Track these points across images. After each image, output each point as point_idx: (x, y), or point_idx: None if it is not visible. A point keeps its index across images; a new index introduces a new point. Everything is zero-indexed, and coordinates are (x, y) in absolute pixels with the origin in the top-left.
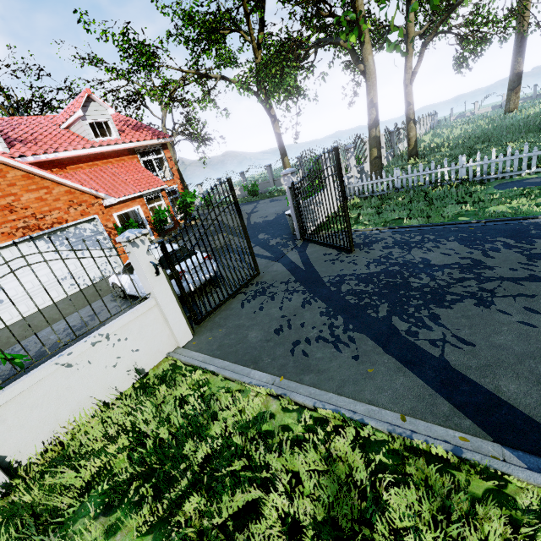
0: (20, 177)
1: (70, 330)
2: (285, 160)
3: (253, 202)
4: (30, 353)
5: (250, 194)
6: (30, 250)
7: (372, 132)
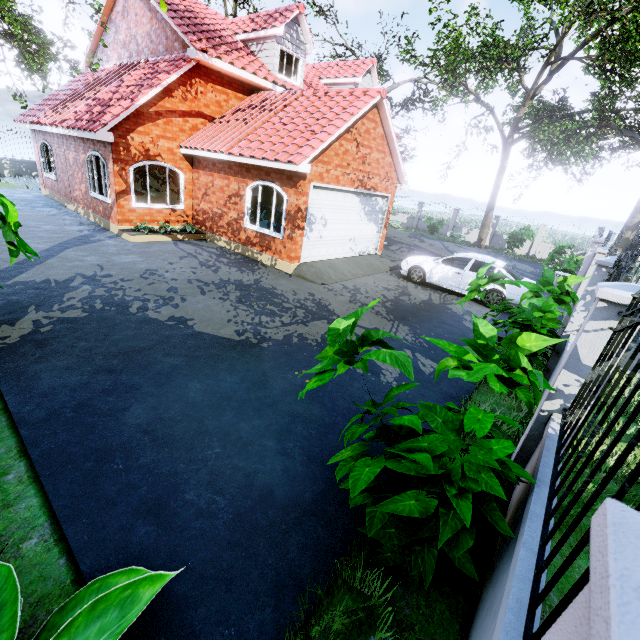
0: (380, 135)
1: (395, 292)
2: (490, 213)
3: (431, 238)
4: (379, 297)
5: (430, 229)
6: (351, 203)
7: (626, 233)
